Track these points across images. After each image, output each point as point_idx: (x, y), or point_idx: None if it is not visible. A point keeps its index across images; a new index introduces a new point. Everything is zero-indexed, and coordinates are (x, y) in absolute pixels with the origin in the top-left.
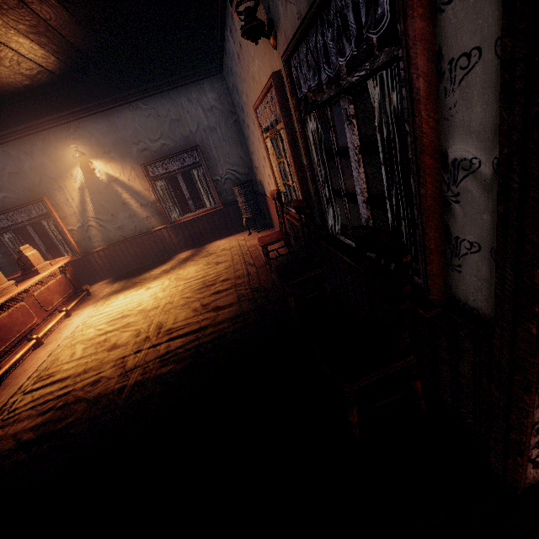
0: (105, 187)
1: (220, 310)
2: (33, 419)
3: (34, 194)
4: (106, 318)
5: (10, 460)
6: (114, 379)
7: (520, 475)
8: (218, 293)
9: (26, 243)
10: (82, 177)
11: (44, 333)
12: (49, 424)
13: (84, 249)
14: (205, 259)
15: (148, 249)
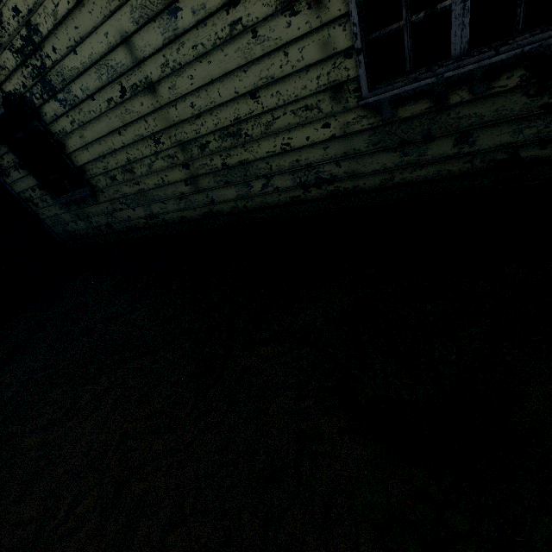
0: None
1: None
2: None
3: None
4: None
5: None
6: None
7: None
8: None
9: None
10: None
11: None
12: None
13: None
14: None
15: None
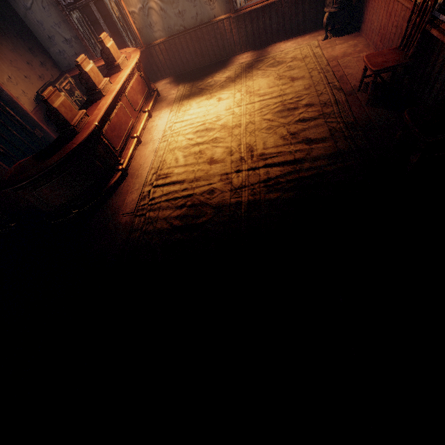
0: None
1: (312, 143)
2: (173, 211)
3: None
4: (190, 128)
5: (173, 237)
6: (227, 193)
7: None
8: (304, 122)
9: (92, 27)
10: None
11: (140, 133)
12: (189, 218)
13: (146, 40)
14: (274, 70)
15: (207, 46)
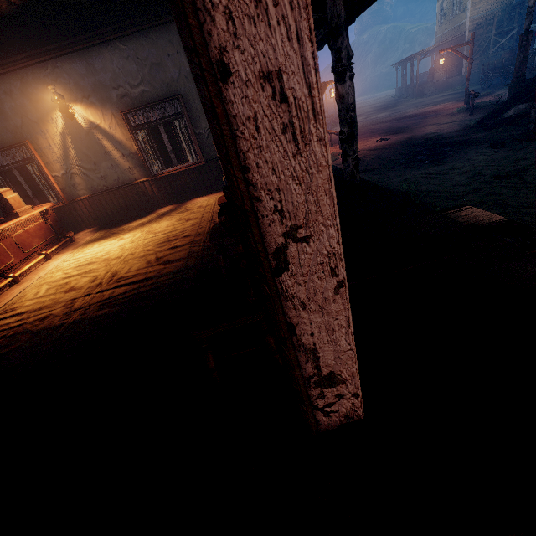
0: (86, 134)
1: (168, 264)
2: None
3: (17, 137)
4: (75, 264)
5: None
6: (59, 317)
7: (309, 420)
8: (174, 248)
9: (14, 187)
10: (63, 122)
11: (21, 273)
12: None
13: (69, 197)
14: (179, 215)
15: (131, 201)
